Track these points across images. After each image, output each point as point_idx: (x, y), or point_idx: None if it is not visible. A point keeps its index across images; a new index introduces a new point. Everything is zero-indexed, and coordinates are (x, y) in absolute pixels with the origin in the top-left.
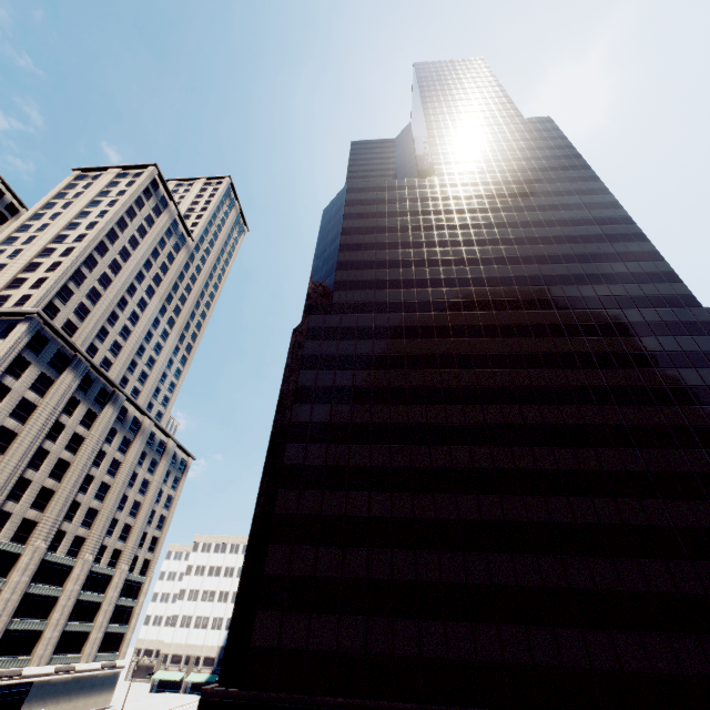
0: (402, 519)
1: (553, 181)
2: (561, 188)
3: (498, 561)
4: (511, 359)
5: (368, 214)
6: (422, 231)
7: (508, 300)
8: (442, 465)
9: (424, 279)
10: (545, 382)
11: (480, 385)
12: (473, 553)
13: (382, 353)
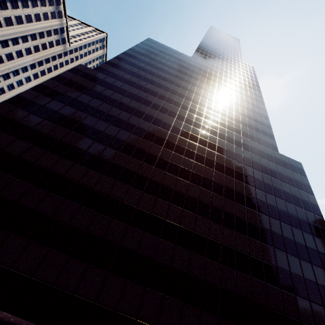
0: (40, 166)
1: (241, 83)
2: (243, 87)
3: (84, 213)
4: (174, 129)
5: (149, 50)
6: (169, 67)
7: (191, 108)
8: (94, 152)
9: (155, 81)
10: (184, 144)
11: (148, 130)
12: (71, 202)
13: (106, 94)
